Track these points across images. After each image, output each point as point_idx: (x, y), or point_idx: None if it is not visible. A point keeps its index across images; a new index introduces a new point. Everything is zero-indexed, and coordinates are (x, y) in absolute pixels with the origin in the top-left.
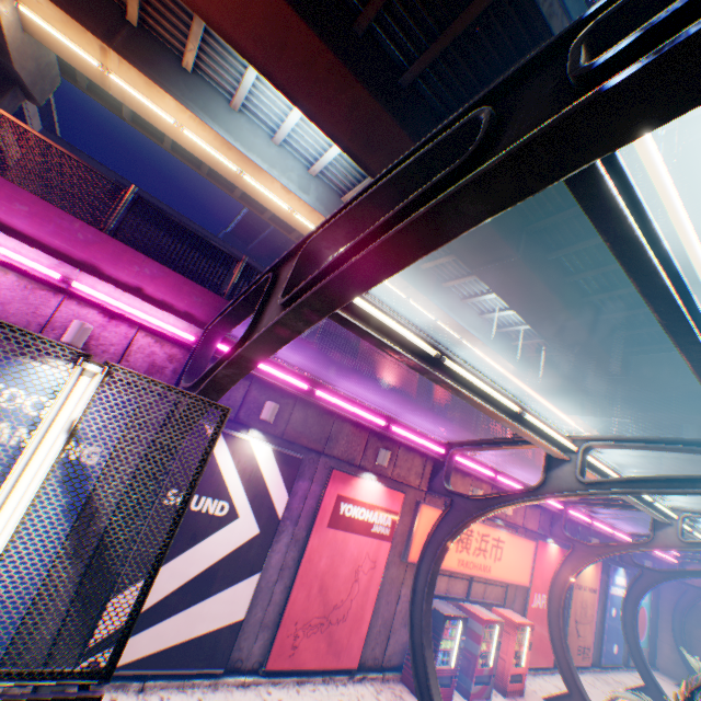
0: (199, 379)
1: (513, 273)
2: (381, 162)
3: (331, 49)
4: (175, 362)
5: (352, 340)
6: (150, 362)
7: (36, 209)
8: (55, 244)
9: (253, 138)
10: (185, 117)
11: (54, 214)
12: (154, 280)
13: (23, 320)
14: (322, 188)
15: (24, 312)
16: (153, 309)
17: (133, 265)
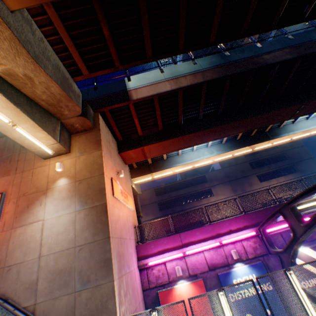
0: (284, 249)
1: (308, 106)
2: (231, 131)
3: (201, 130)
4: (256, 242)
5: (257, 166)
6: (251, 247)
7: (199, 231)
8: (208, 235)
9: (189, 156)
10: (173, 169)
11: (202, 229)
12: (230, 225)
13: (221, 259)
14: (214, 147)
15: (220, 257)
16: (238, 233)
17: (223, 225)
